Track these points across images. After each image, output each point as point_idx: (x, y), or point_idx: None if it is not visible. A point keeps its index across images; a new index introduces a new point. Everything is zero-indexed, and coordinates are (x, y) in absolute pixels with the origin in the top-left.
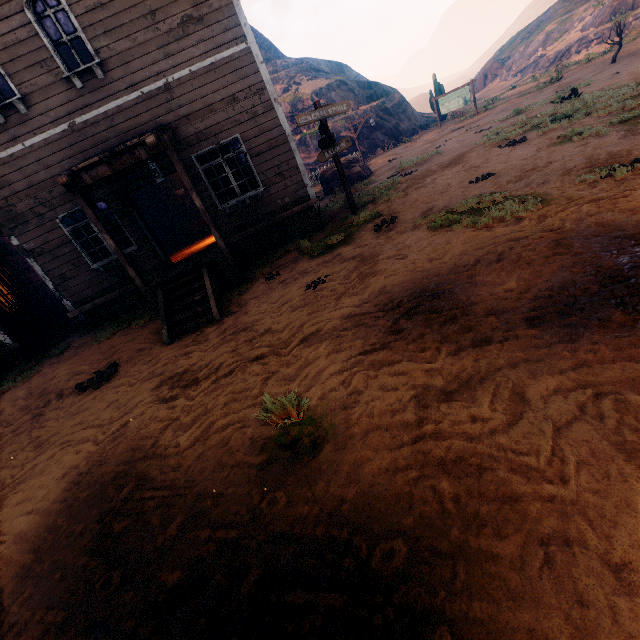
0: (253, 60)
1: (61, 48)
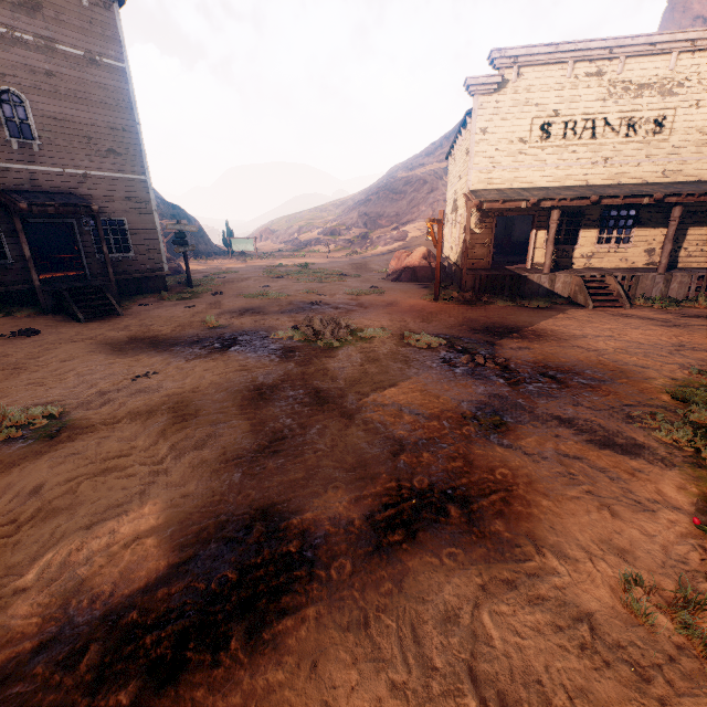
0: (147, 186)
1: (8, 121)
